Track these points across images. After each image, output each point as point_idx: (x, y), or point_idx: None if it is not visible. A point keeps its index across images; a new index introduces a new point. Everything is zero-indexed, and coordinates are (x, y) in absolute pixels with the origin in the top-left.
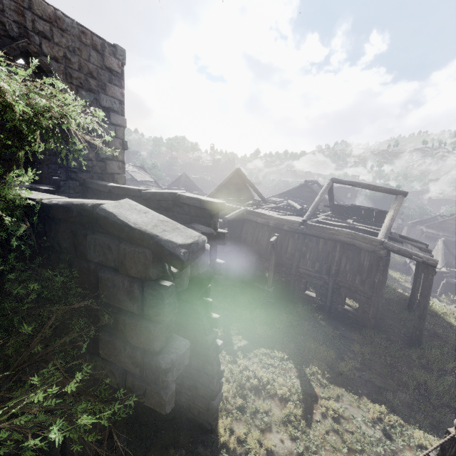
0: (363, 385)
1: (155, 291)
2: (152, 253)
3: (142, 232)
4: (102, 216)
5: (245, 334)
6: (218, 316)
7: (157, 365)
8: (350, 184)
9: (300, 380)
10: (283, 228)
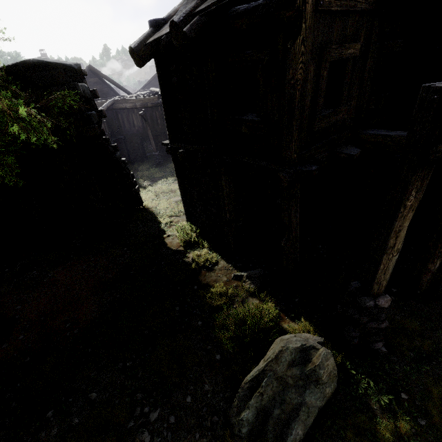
0: None
1: (72, 85)
2: (64, 70)
3: (56, 63)
4: (36, 62)
5: (149, 180)
6: (116, 144)
7: (86, 114)
8: None
9: None
10: (148, 106)
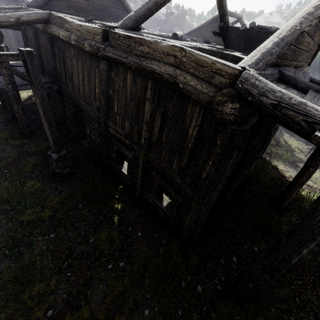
0: None
1: None
2: None
3: None
4: None
5: None
6: None
7: None
8: None
9: None
10: (85, 47)
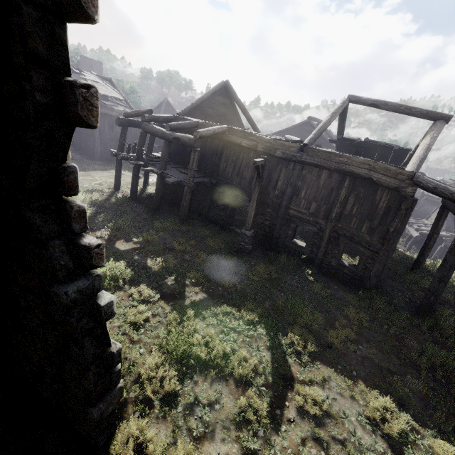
0: (359, 363)
1: None
2: None
3: None
4: None
5: (205, 285)
6: (96, 242)
7: None
8: (372, 105)
9: (271, 353)
10: (276, 154)
